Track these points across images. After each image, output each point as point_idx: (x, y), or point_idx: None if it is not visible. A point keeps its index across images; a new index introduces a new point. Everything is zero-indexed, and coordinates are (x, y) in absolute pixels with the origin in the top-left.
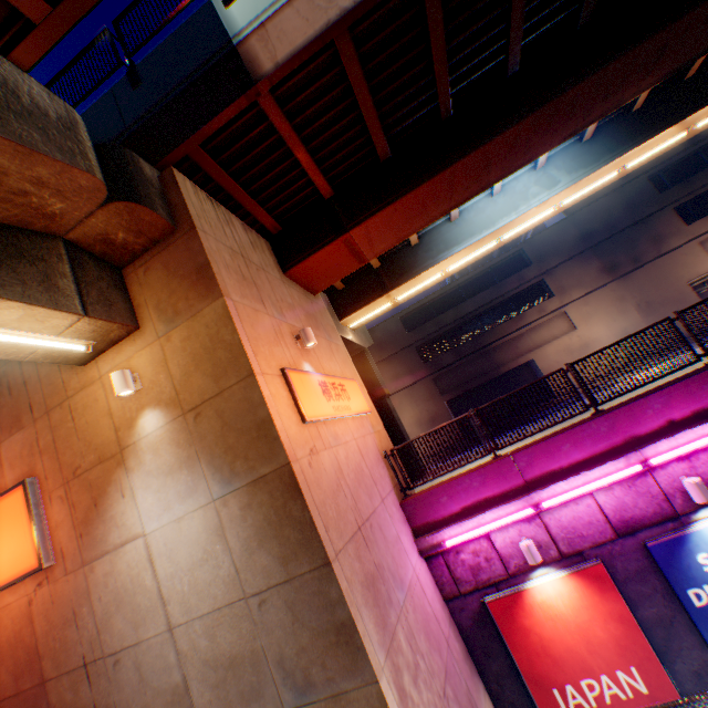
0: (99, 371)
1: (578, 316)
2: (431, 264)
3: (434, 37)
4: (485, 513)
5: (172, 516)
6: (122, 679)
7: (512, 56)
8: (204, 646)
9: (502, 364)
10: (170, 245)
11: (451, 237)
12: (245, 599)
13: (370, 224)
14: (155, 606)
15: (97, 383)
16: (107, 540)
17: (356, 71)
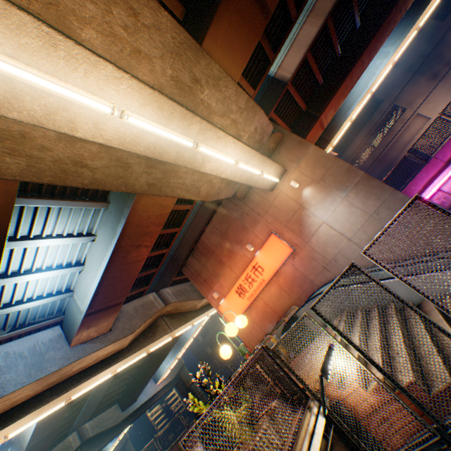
0: (278, 190)
1: (427, 112)
2: (345, 119)
3: (331, 36)
4: (433, 182)
5: (330, 211)
6: (339, 263)
7: (356, 23)
8: (363, 237)
9: (393, 160)
10: (283, 142)
11: (348, 103)
12: (370, 216)
13: (326, 110)
14: (339, 238)
15: (279, 194)
16: (310, 232)
17: (311, 61)
